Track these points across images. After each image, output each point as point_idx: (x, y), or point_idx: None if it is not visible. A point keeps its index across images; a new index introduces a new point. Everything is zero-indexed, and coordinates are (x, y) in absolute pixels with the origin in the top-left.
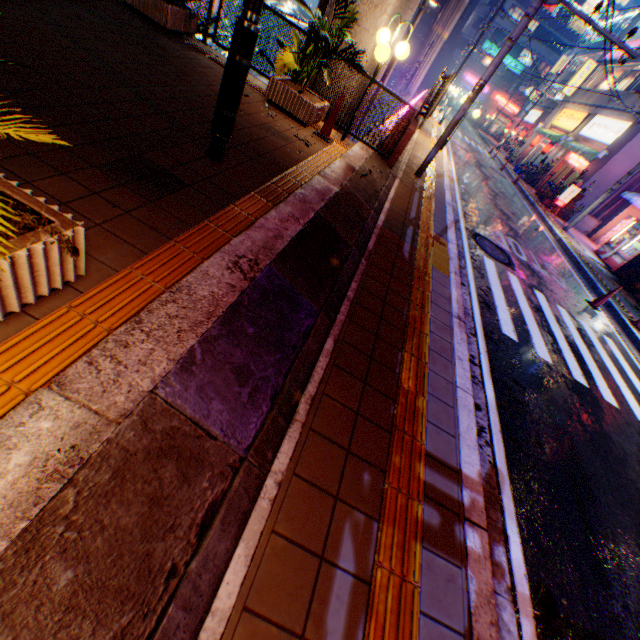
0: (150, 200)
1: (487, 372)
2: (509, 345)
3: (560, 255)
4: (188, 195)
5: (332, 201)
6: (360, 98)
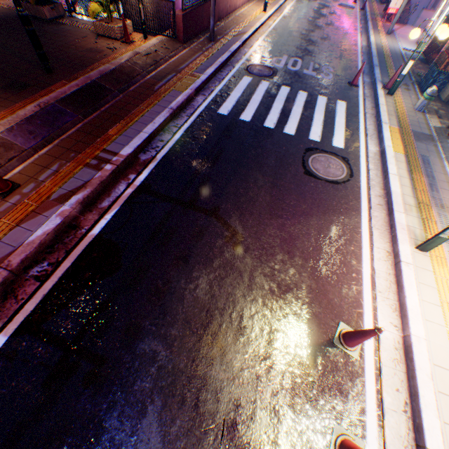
0: (16, 94)
1: (184, 129)
2: (217, 117)
3: (359, 56)
4: (32, 89)
5: (109, 74)
6: (160, 7)
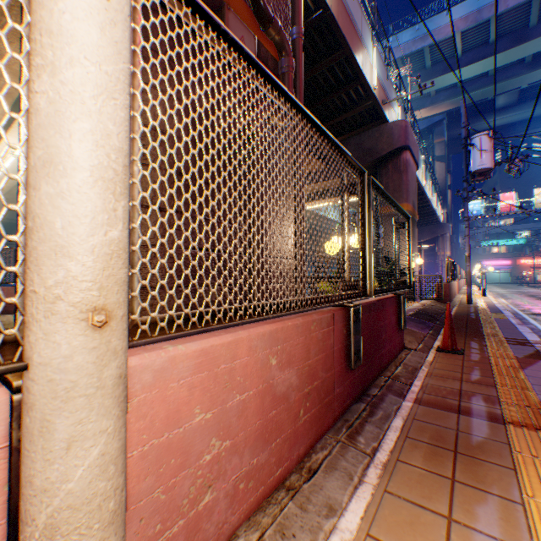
0: None
1: None
2: None
3: None
4: None
5: (420, 309)
6: None
